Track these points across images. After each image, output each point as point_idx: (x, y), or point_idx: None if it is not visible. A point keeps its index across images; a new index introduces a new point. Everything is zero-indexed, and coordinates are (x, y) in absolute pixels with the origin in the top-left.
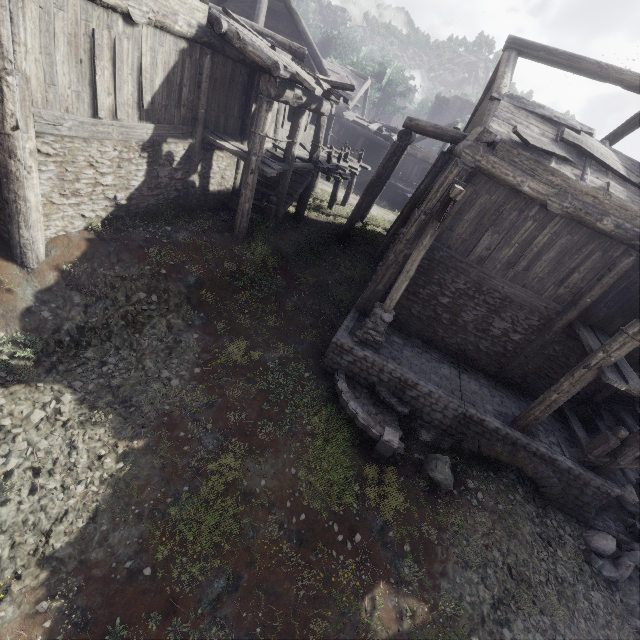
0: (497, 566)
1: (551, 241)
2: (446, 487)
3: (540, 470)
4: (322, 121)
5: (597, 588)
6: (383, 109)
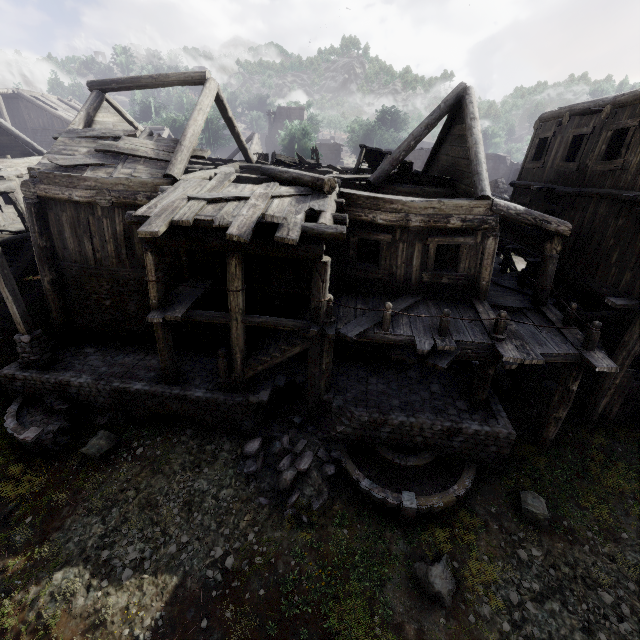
0: (127, 502)
1: (128, 227)
2: (94, 456)
3: (187, 409)
4: (13, 197)
5: (234, 485)
6: (215, 144)
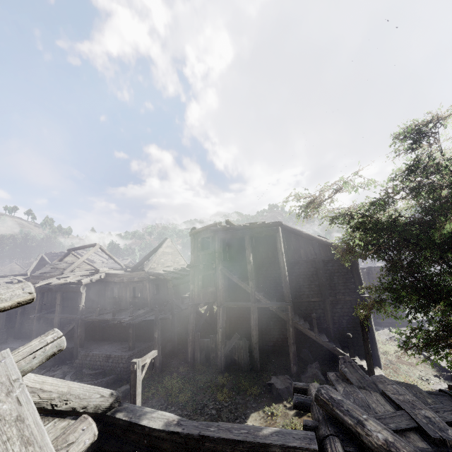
0: None
1: None
2: None
3: None
4: None
5: None
6: None
